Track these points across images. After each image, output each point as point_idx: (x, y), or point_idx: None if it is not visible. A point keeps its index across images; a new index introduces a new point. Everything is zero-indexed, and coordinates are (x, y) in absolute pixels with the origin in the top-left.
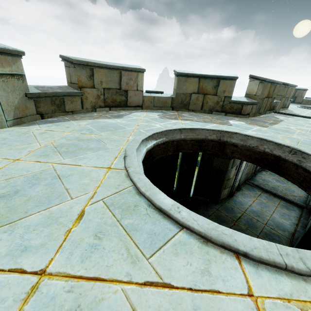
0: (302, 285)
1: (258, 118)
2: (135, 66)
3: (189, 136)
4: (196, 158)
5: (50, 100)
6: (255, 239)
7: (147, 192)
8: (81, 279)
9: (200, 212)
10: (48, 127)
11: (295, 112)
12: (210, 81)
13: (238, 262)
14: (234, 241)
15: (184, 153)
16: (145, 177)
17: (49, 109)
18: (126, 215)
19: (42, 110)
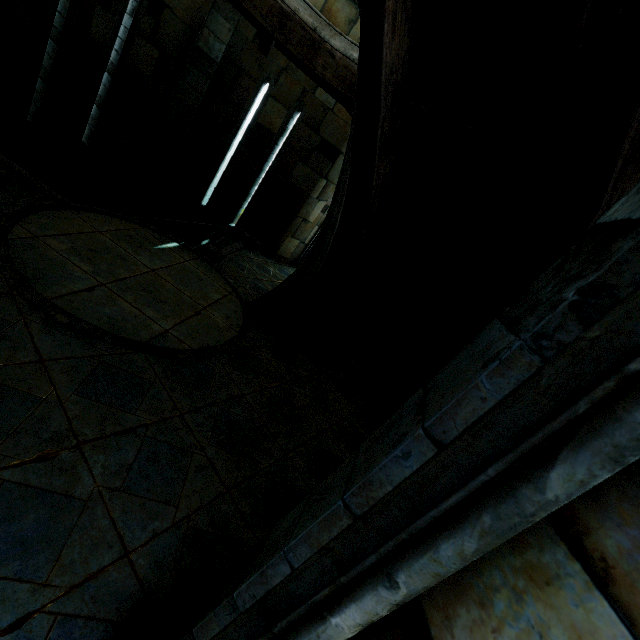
0: None
1: None
2: None
3: None
4: (269, 146)
5: None
6: None
7: None
8: None
9: (235, 244)
10: None
11: None
12: (347, 6)
13: None
14: None
15: (252, 126)
16: None
17: None
18: None
19: None
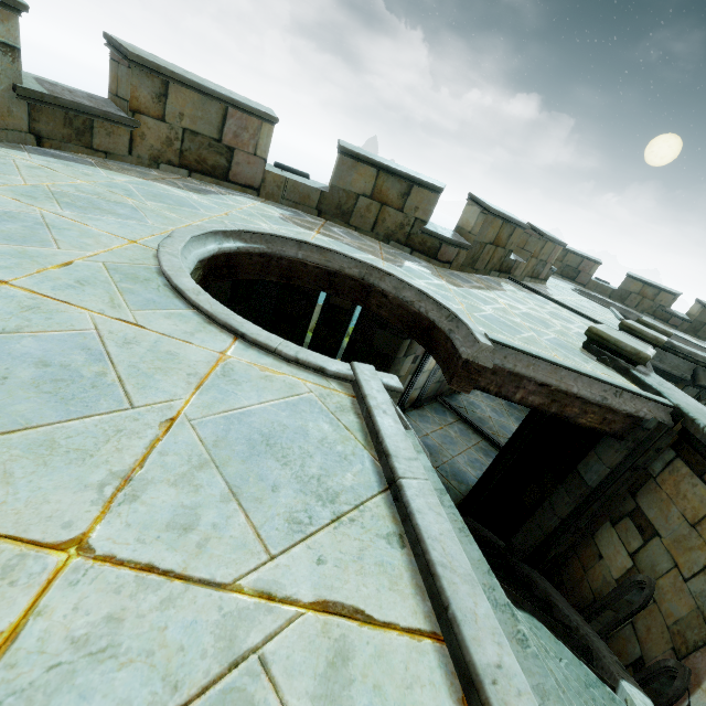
0: (282, 366)
1: (465, 275)
2: (261, 107)
3: (313, 259)
4: (345, 321)
5: (64, 115)
6: (266, 332)
7: (171, 272)
8: (48, 297)
9: None
10: (47, 162)
11: (549, 291)
12: (397, 183)
13: (233, 340)
14: (240, 326)
15: (325, 308)
16: (179, 261)
17: (58, 132)
18: (128, 281)
19: (42, 129)
